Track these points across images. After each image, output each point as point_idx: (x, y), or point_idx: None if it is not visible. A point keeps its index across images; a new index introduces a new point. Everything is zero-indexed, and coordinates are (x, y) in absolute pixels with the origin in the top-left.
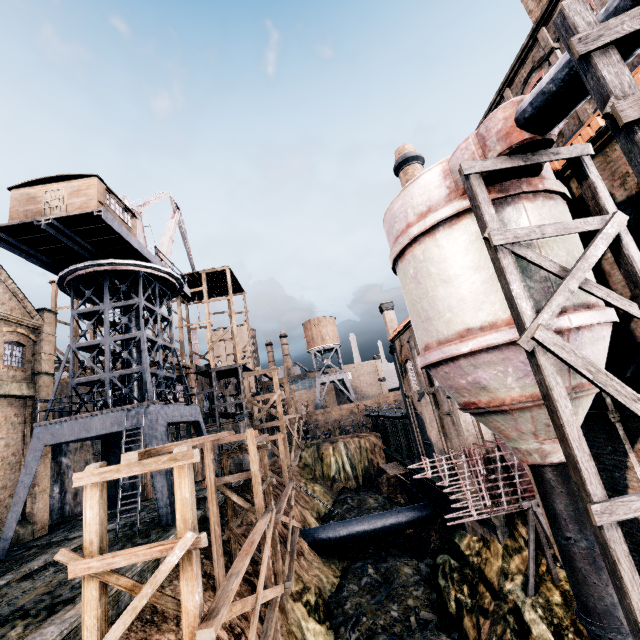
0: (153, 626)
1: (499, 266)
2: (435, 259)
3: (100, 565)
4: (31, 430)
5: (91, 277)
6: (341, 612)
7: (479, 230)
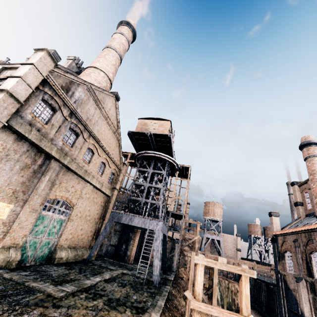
0: None
1: None
2: None
3: (205, 308)
4: (105, 210)
5: (148, 157)
6: None
7: None
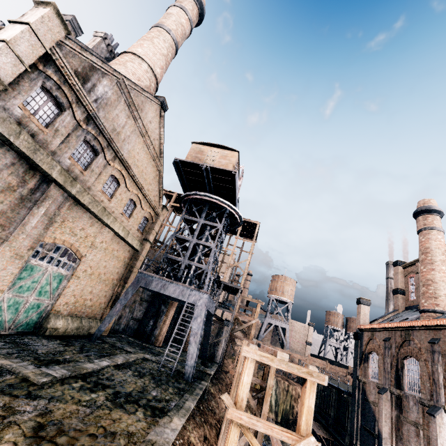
0: None
1: None
2: None
3: (247, 421)
4: (129, 270)
5: (200, 201)
6: None
7: None
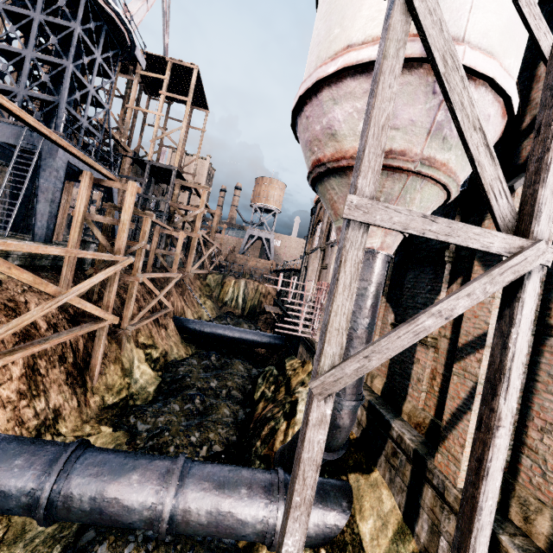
0: None
1: None
2: None
3: None
4: None
5: None
6: (174, 371)
7: None
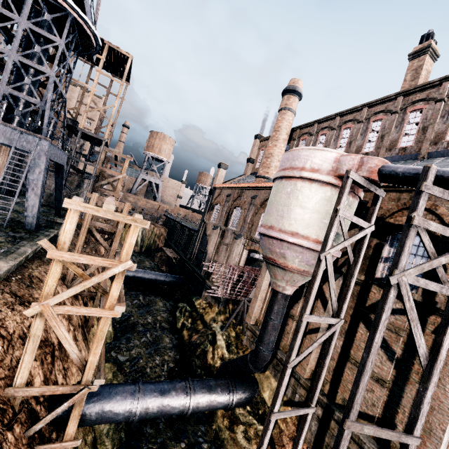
0: (33, 289)
1: (332, 222)
2: (304, 194)
3: (69, 257)
4: None
5: None
6: None
7: (330, 196)
